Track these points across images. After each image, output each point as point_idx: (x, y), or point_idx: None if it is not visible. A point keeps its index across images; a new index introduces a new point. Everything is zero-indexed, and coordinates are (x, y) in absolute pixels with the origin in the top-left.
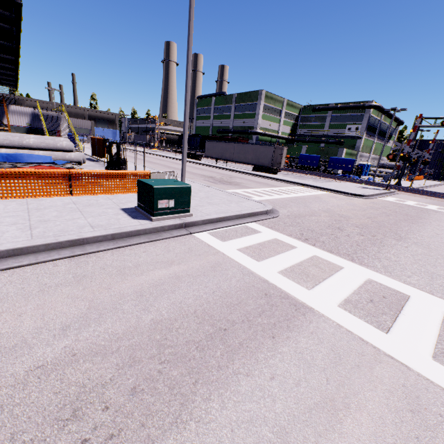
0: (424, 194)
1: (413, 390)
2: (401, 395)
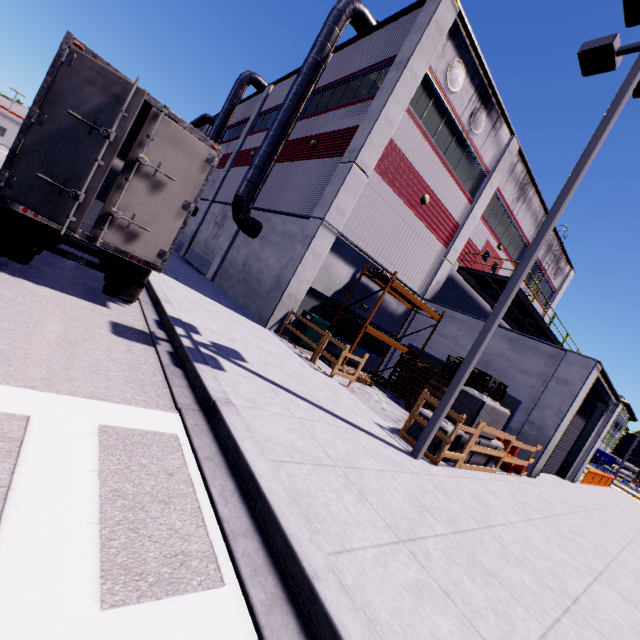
0: None
1: None
2: None
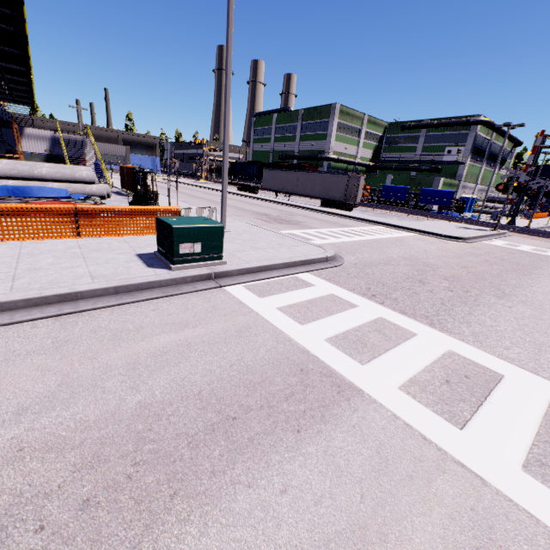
0: (546, 236)
1: (485, 517)
2: (466, 523)
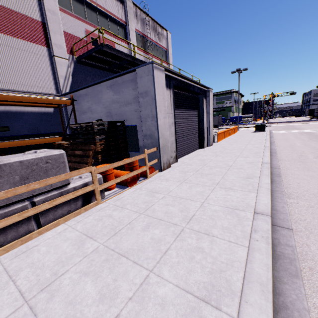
0: (279, 123)
1: None
2: None
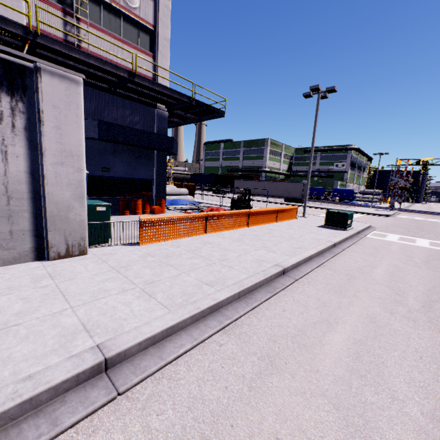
0: (418, 212)
1: None
2: None
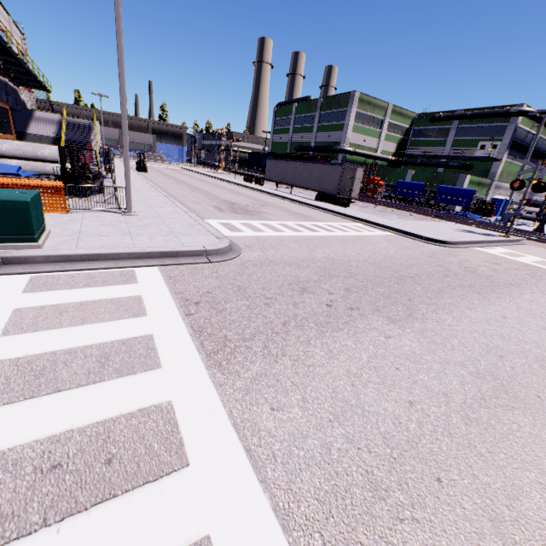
0: None
1: None
2: None
